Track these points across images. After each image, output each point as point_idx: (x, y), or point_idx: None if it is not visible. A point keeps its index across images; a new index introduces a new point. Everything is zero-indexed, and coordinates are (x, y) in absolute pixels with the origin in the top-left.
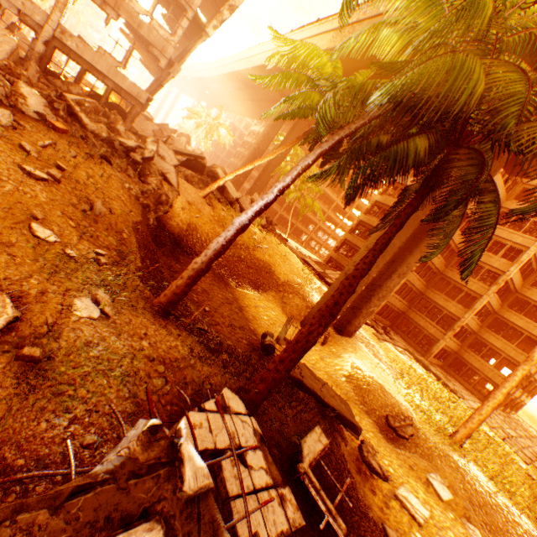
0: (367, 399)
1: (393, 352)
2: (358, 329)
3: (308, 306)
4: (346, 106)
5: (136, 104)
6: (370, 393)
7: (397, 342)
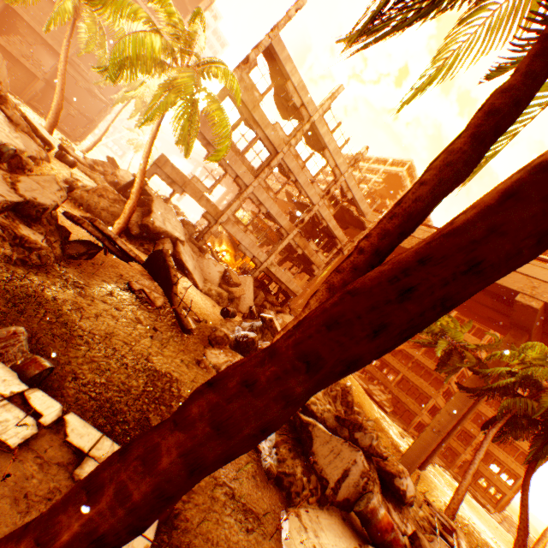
0: (471, 540)
1: (445, 476)
2: (429, 463)
3: (392, 442)
4: (473, 362)
5: (292, 295)
6: (470, 533)
7: (435, 459)
